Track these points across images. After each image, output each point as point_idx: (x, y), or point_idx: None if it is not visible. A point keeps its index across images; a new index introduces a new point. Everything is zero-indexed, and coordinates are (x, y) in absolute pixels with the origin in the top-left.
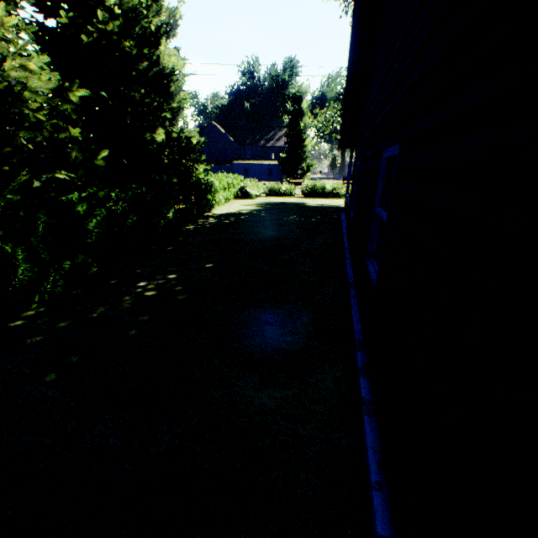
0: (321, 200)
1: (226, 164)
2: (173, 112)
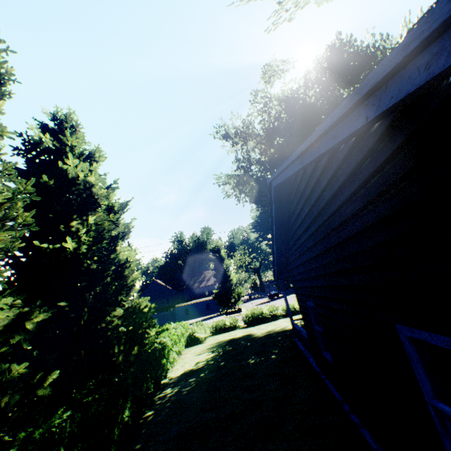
0: (264, 325)
1: (169, 309)
2: (126, 289)
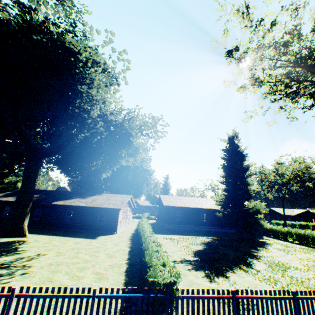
0: None
1: None
2: None
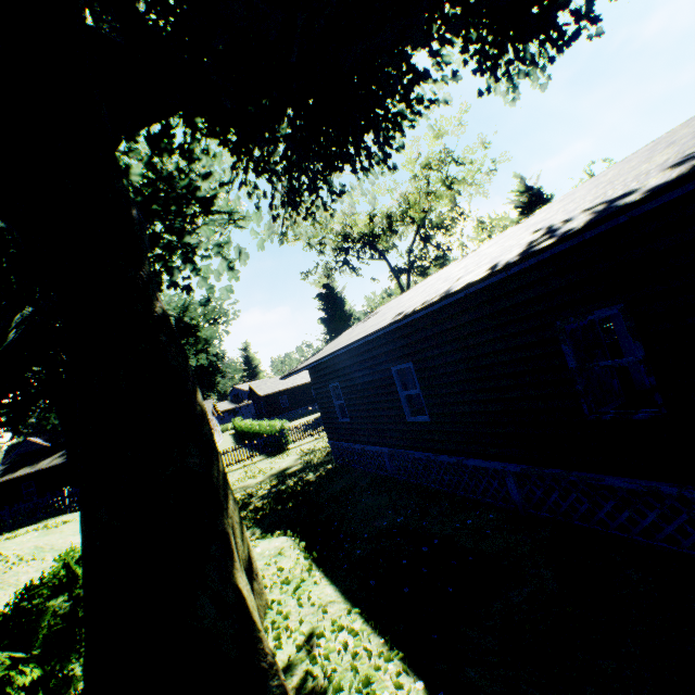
0: None
1: None
2: None
